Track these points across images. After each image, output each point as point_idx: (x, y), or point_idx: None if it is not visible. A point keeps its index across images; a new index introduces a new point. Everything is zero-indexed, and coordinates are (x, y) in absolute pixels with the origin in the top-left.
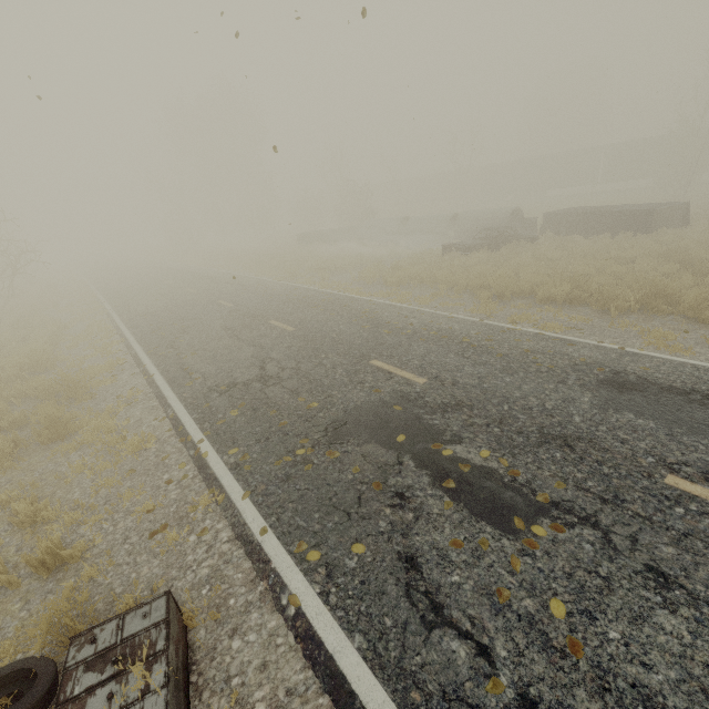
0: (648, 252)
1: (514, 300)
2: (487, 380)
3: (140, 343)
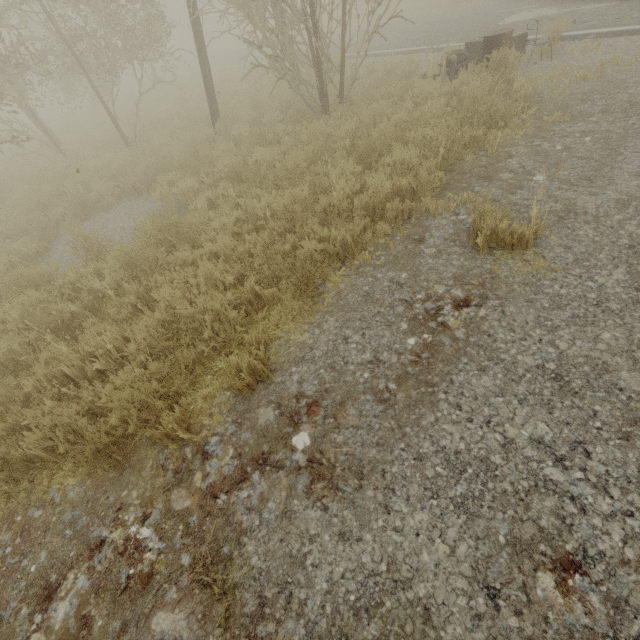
0: None
1: None
2: None
3: None
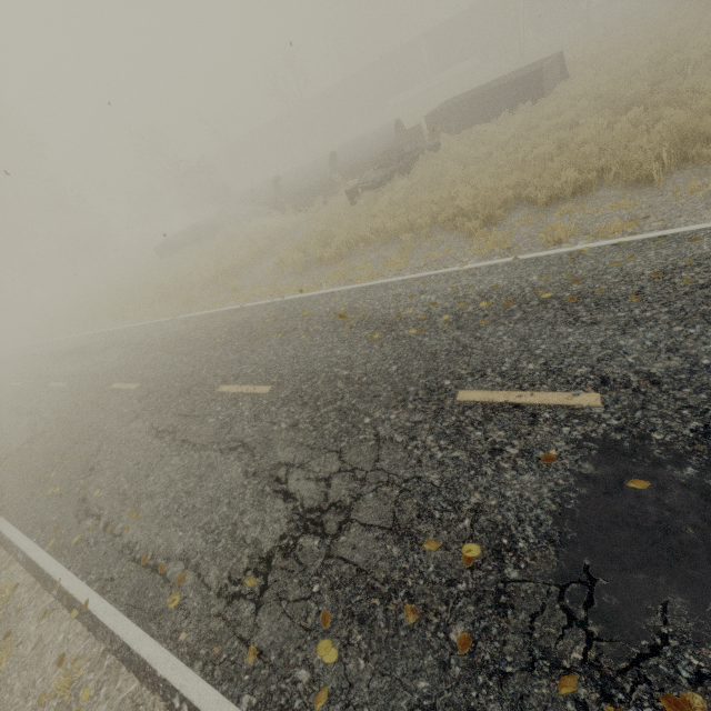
0: (582, 109)
1: (507, 217)
2: (692, 349)
3: (23, 531)
